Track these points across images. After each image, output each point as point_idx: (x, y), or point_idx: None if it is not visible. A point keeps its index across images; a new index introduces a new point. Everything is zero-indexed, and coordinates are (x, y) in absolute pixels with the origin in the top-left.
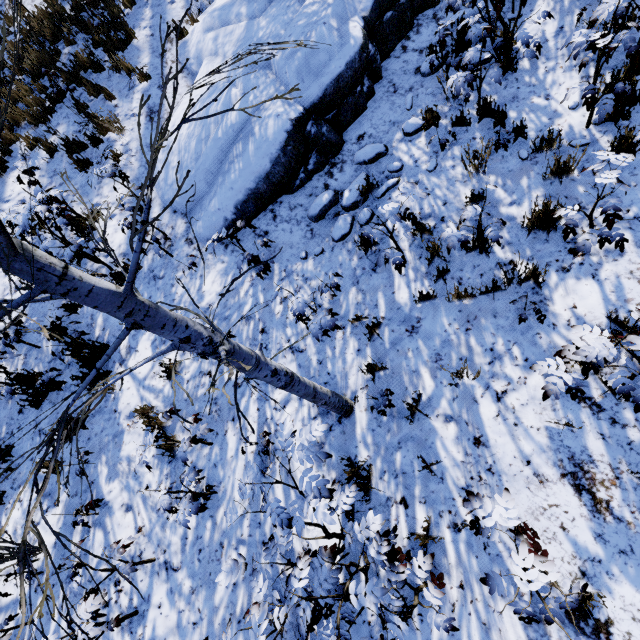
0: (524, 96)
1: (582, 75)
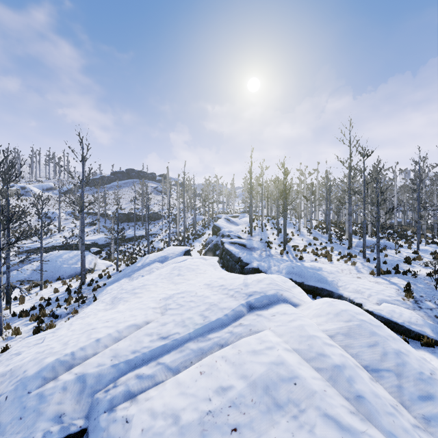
0: None
1: None
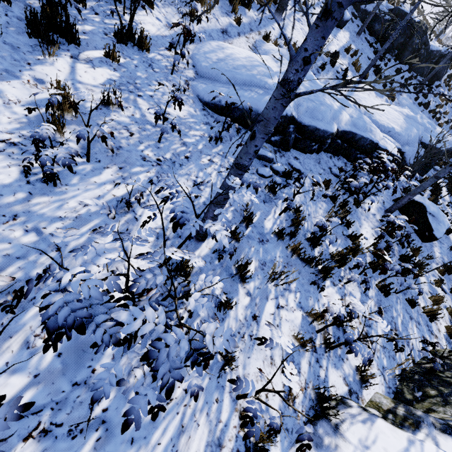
0: (354, 218)
1: (373, 233)
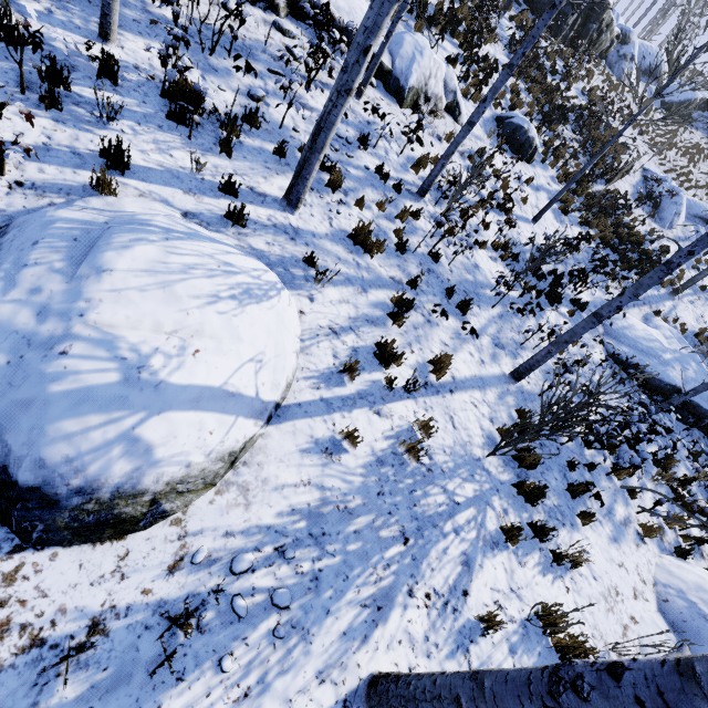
0: None
1: None
